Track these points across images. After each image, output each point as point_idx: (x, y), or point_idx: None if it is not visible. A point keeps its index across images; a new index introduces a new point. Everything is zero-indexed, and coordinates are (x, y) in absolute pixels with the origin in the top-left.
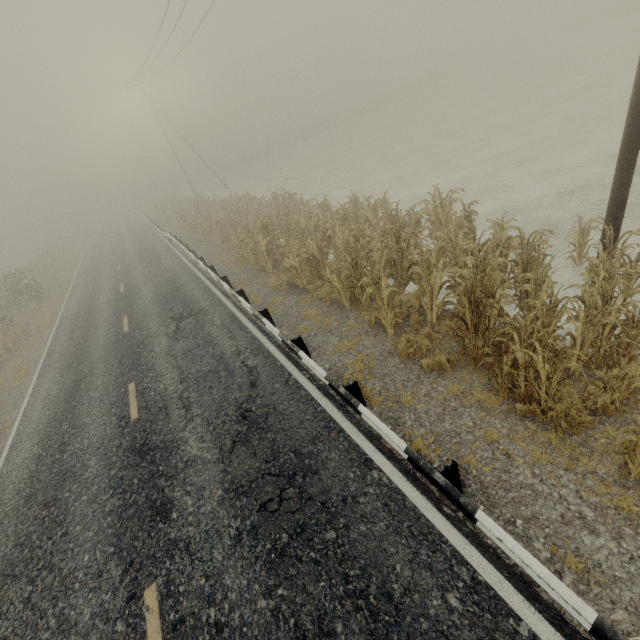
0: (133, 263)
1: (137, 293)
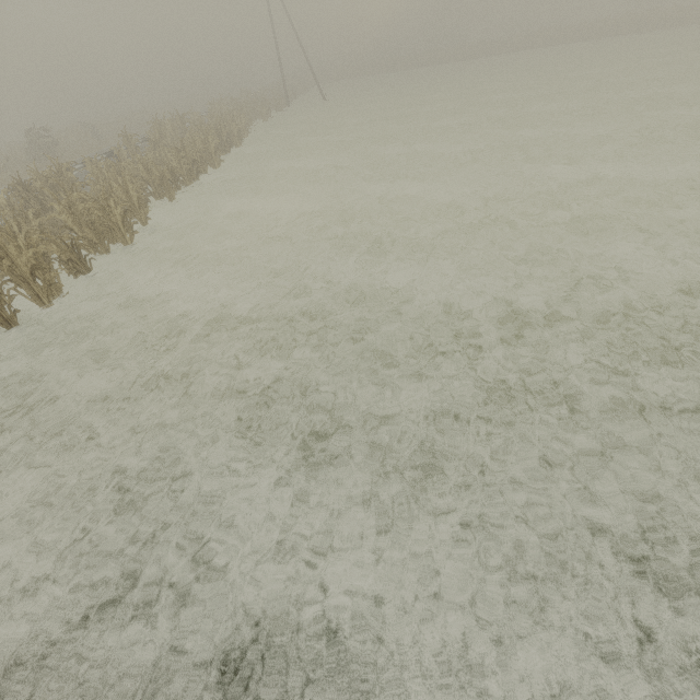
0: None
1: None
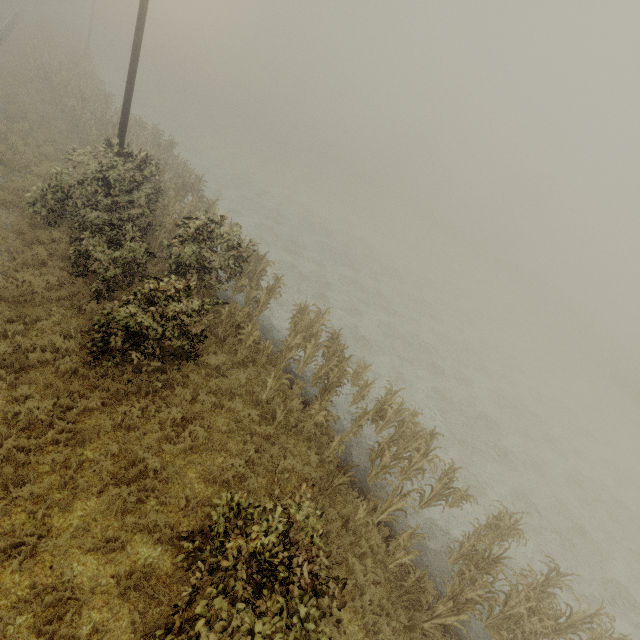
0: None
1: None
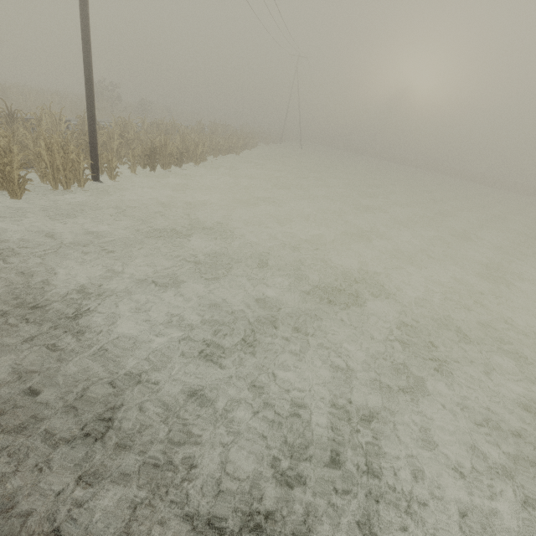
0: None
1: None
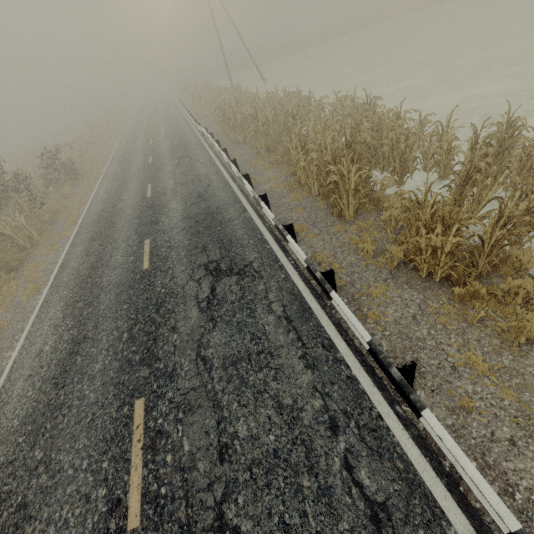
0: (164, 158)
1: (164, 204)
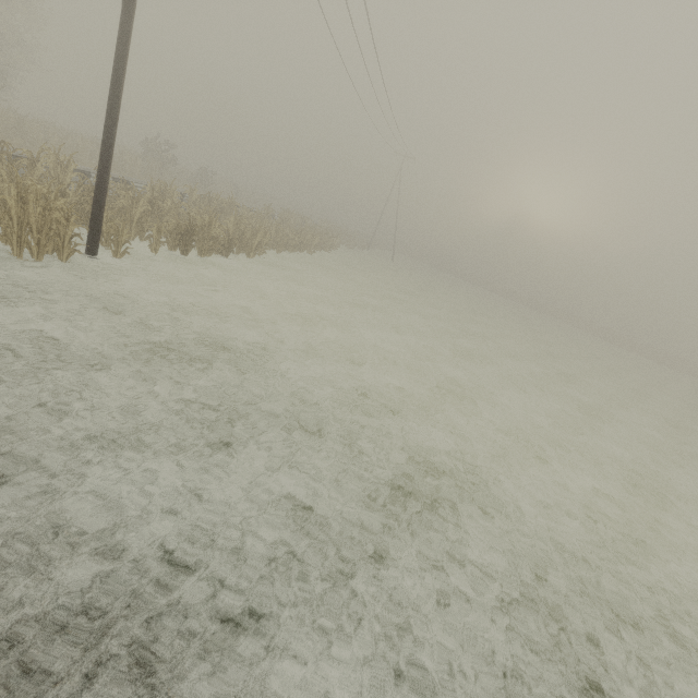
0: None
1: None
